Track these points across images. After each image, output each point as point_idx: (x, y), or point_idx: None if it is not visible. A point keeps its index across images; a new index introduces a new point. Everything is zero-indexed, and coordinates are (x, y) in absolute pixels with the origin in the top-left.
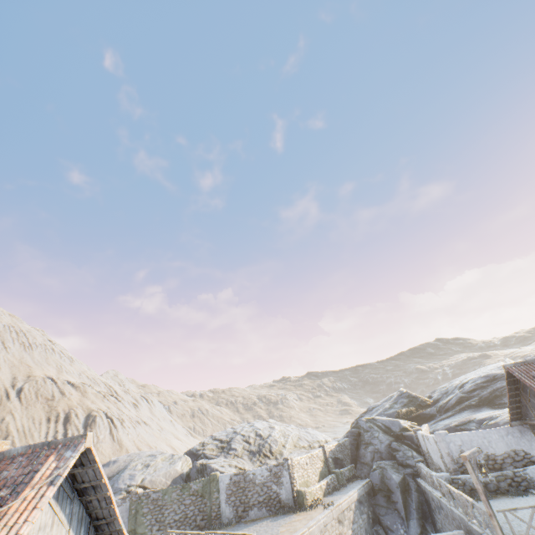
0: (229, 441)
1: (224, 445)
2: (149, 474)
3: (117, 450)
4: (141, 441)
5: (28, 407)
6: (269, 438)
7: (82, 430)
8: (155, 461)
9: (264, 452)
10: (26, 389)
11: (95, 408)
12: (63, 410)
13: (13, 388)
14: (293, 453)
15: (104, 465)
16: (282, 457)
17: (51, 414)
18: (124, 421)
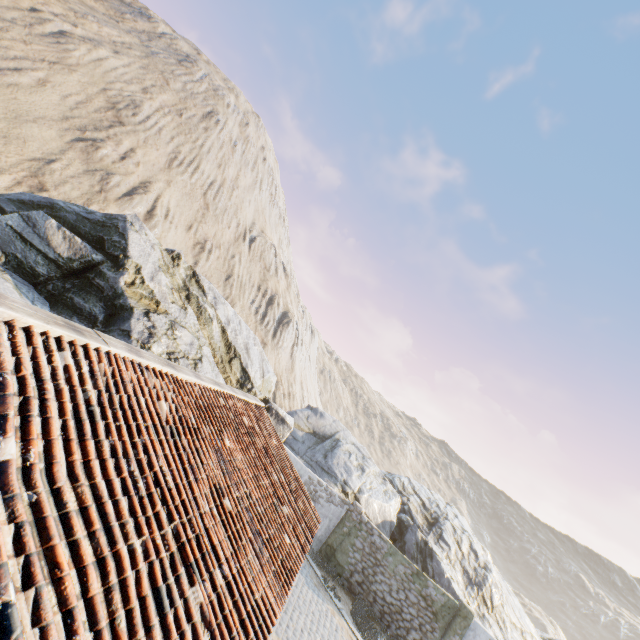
0: (437, 519)
1: (428, 517)
2: (365, 486)
3: (289, 369)
4: (304, 377)
5: (252, 261)
6: (490, 574)
7: (276, 322)
8: (369, 470)
9: (484, 594)
10: (257, 243)
11: (291, 310)
12: (271, 288)
13: (250, 232)
14: (515, 635)
15: (312, 408)
16: (508, 633)
17: (262, 284)
18: (303, 345)
